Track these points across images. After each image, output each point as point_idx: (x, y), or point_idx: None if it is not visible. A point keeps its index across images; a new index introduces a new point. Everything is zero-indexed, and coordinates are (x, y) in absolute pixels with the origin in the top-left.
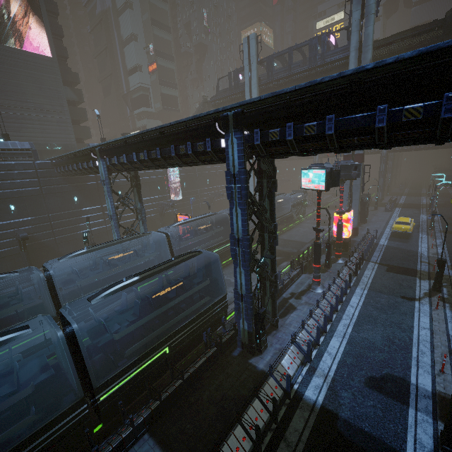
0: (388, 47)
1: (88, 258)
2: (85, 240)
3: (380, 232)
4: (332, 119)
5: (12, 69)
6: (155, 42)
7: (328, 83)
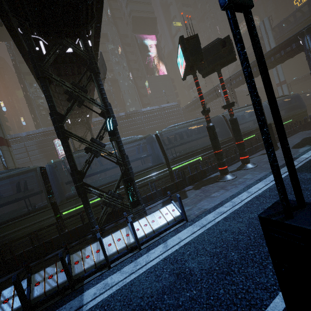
0: None
1: None
2: None
3: None
4: None
5: (157, 83)
6: None
7: None
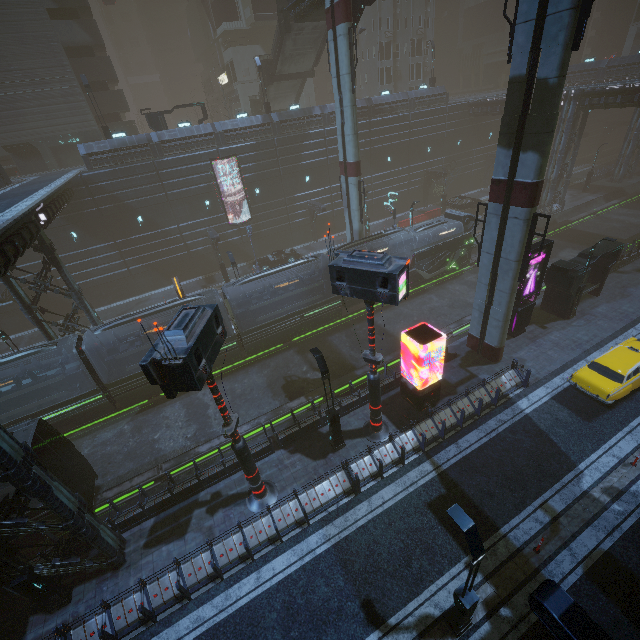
0: None
1: None
2: (3, 337)
3: (567, 360)
4: None
5: None
6: None
7: None
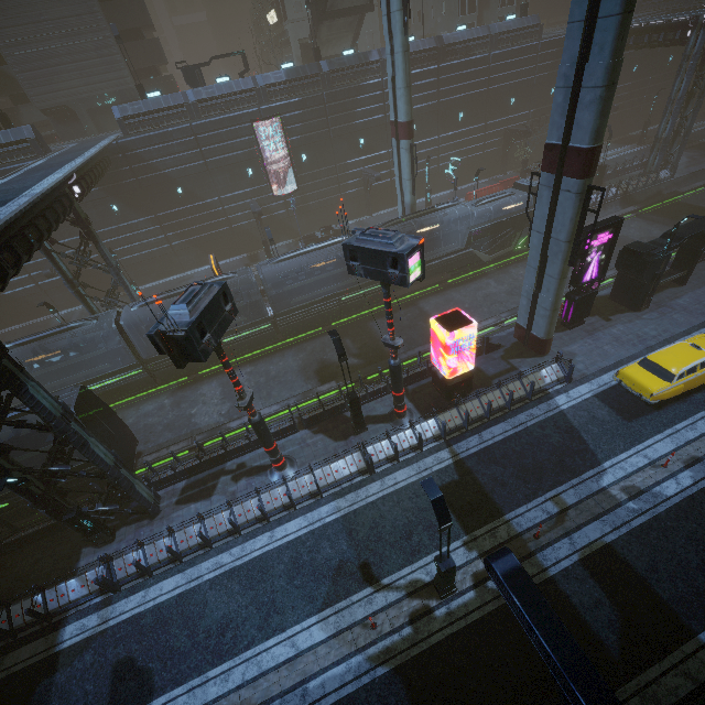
0: None
1: None
2: (51, 310)
3: (623, 356)
4: None
5: None
6: None
7: None
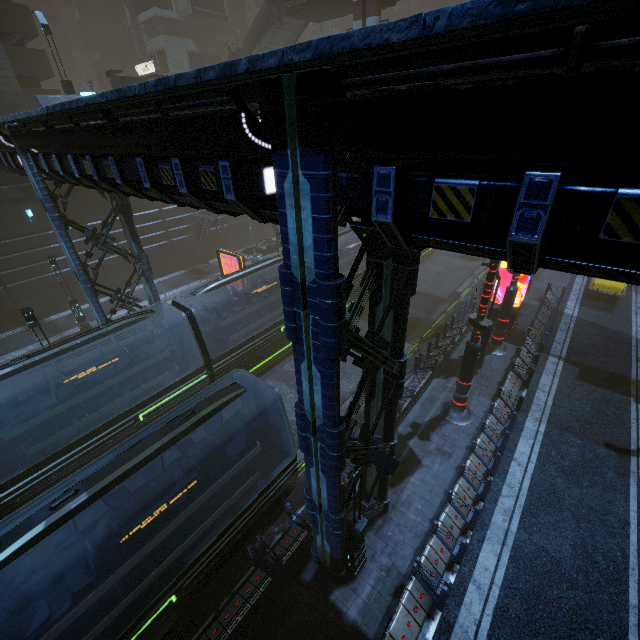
0: None
1: None
2: (30, 322)
3: (566, 285)
4: None
5: None
6: None
7: None
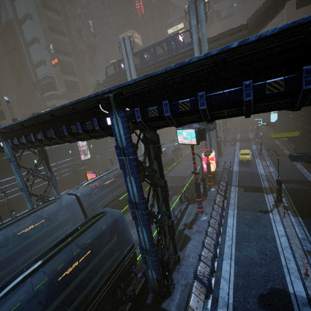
0: (216, 42)
1: (2, 231)
2: None
3: (232, 161)
4: (203, 96)
5: None
6: (54, 43)
7: (195, 64)
